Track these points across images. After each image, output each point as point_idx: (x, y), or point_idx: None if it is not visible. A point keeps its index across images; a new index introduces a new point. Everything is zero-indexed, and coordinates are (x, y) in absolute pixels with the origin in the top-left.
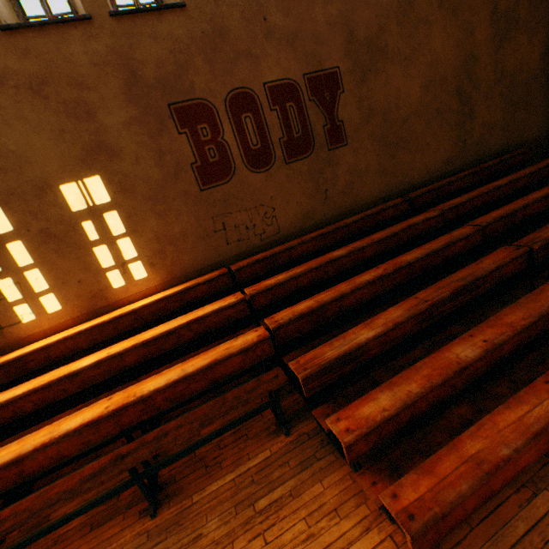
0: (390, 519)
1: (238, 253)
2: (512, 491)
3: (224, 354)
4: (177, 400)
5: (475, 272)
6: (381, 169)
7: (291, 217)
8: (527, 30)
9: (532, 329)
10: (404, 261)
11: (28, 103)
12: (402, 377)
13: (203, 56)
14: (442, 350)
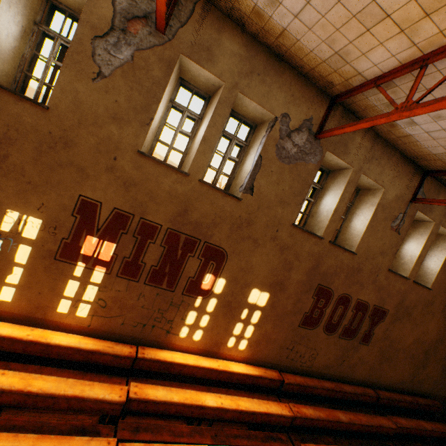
0: None
1: (286, 365)
2: None
3: None
4: None
5: None
6: (372, 365)
7: (320, 362)
8: None
9: None
10: None
11: (275, 251)
12: None
13: (346, 274)
14: None
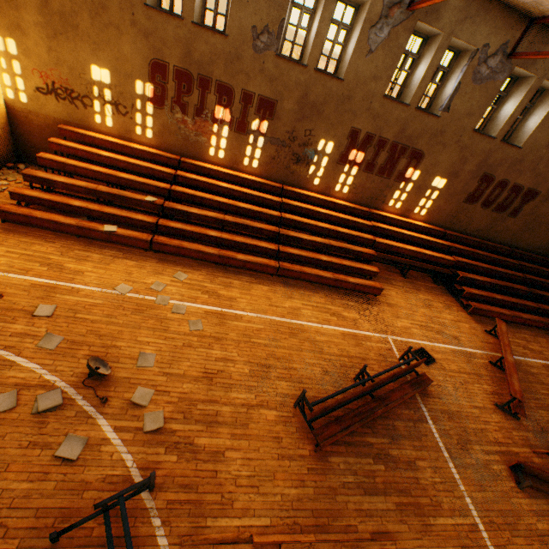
0: (462, 308)
1: (448, 227)
2: (486, 318)
3: (444, 258)
4: (427, 259)
5: (512, 286)
6: (514, 233)
7: (473, 228)
8: None
9: (513, 304)
10: (497, 269)
11: (456, 151)
12: (481, 291)
13: (508, 165)
14: (492, 293)
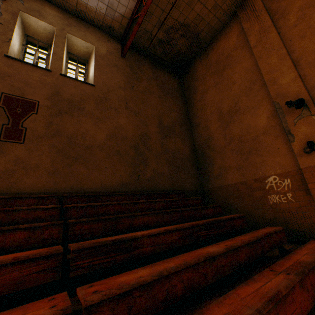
0: None
1: None
2: None
3: None
4: None
5: None
6: (54, 170)
7: None
8: (180, 137)
9: None
10: None
11: None
12: None
13: None
14: None
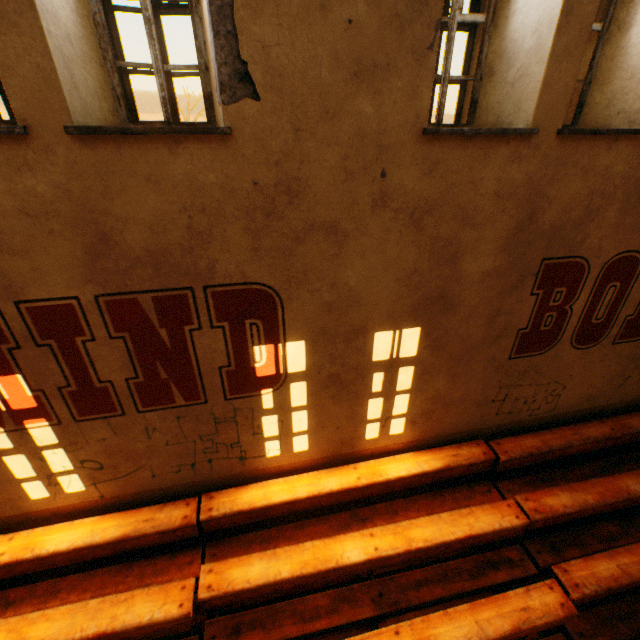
0: None
1: (499, 424)
2: None
3: (527, 623)
4: None
5: None
6: None
7: (573, 397)
8: None
9: None
10: None
11: (397, 232)
12: None
13: (622, 203)
14: None
